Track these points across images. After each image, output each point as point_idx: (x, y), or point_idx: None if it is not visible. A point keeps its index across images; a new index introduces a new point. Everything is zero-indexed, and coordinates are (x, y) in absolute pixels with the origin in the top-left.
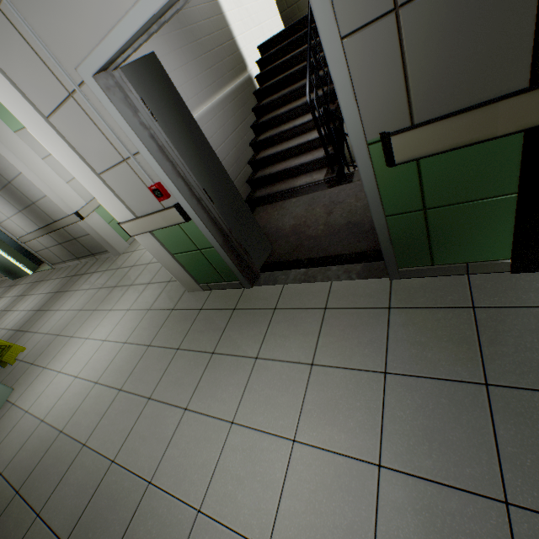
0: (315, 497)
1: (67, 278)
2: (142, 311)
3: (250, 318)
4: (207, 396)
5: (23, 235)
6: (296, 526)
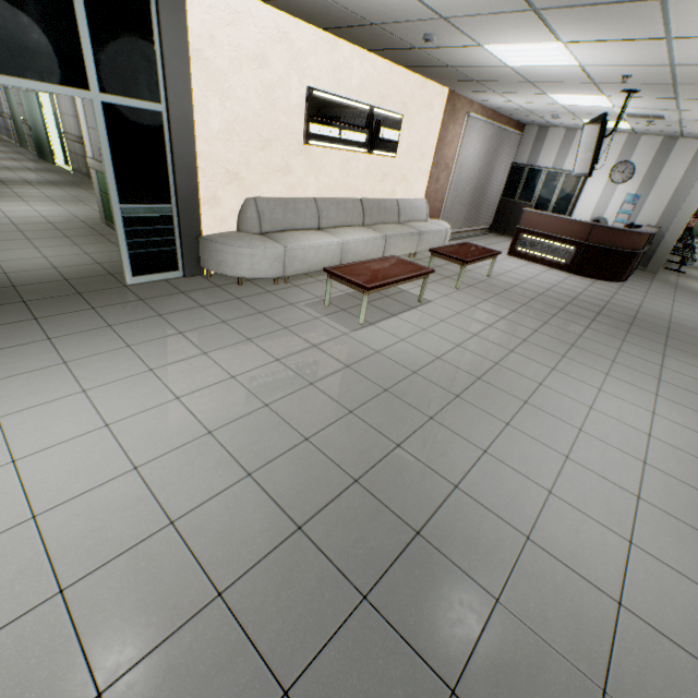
0: (29, 263)
1: (69, 182)
2: (72, 215)
3: (100, 239)
4: (42, 241)
5: (69, 133)
6: (14, 263)
